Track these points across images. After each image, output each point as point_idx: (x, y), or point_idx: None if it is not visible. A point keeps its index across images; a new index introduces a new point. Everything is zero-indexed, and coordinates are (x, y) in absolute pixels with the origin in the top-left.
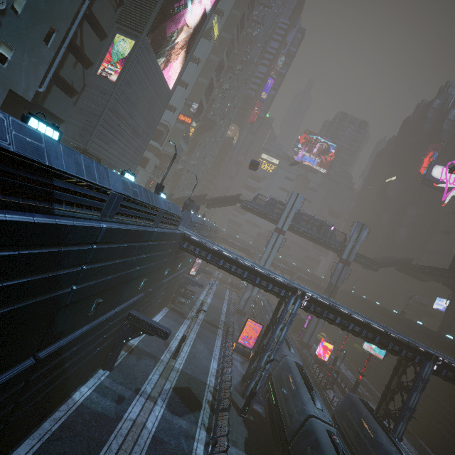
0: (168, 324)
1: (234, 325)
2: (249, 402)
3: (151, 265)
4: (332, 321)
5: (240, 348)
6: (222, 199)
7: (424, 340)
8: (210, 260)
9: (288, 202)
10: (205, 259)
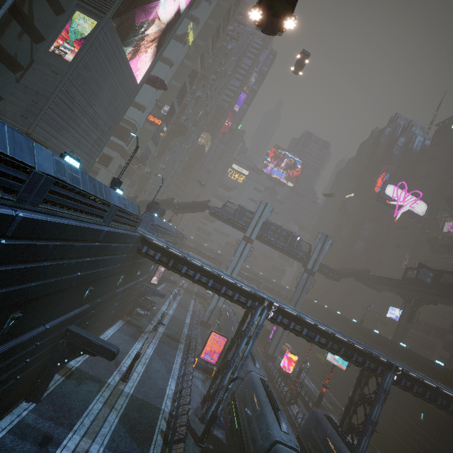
0: (121, 340)
1: (198, 339)
2: (208, 428)
3: (99, 271)
4: (299, 333)
5: (202, 363)
6: (190, 204)
7: (381, 349)
8: (172, 267)
9: (257, 210)
10: (166, 266)
